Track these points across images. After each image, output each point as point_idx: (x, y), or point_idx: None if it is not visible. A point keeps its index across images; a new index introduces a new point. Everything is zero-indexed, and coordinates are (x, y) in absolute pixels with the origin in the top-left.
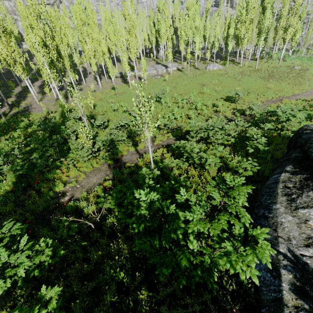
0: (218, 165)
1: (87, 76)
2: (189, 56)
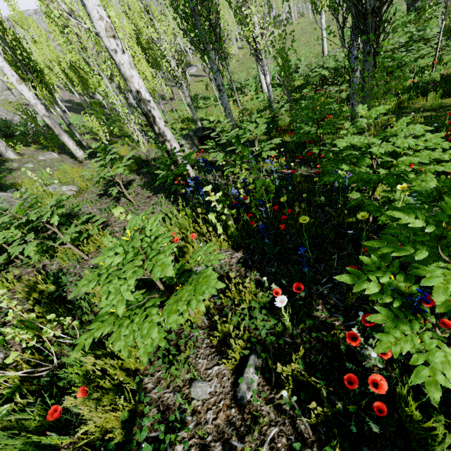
0: None
1: None
2: None
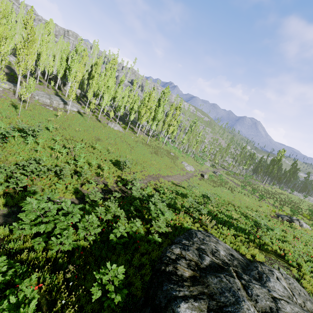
0: None
1: None
2: (92, 106)
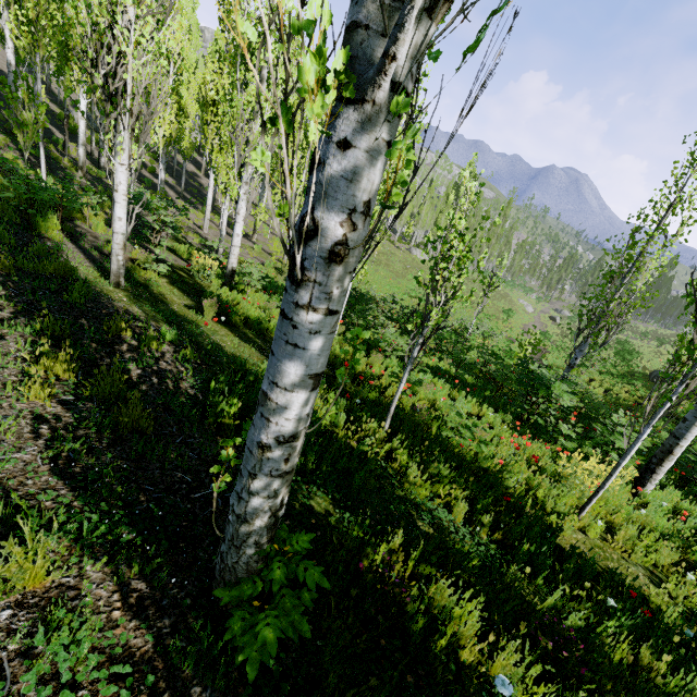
0: None
1: (201, 182)
2: (408, 230)
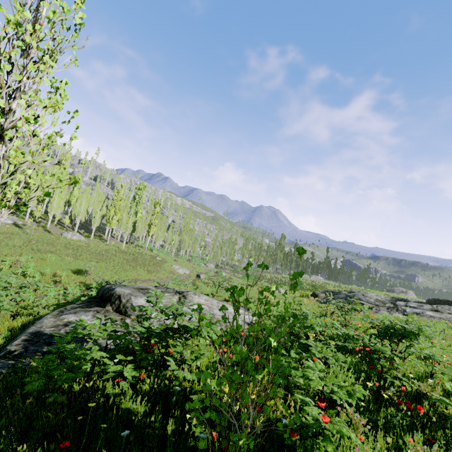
0: (14, 309)
1: None
2: (38, 214)
